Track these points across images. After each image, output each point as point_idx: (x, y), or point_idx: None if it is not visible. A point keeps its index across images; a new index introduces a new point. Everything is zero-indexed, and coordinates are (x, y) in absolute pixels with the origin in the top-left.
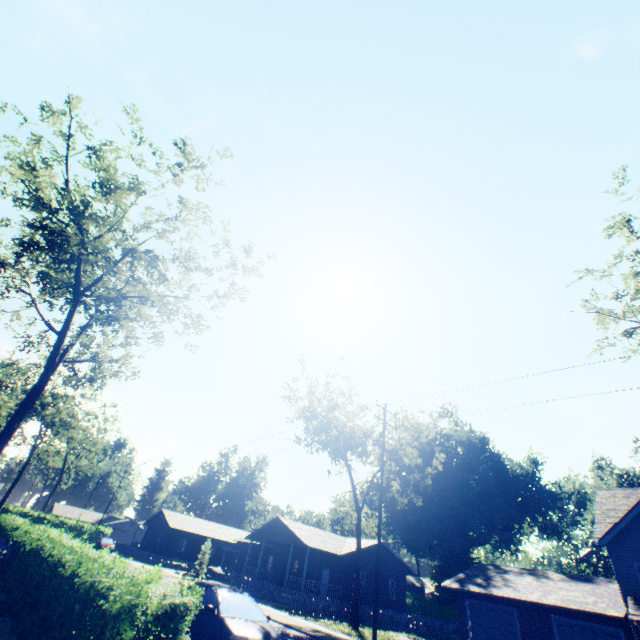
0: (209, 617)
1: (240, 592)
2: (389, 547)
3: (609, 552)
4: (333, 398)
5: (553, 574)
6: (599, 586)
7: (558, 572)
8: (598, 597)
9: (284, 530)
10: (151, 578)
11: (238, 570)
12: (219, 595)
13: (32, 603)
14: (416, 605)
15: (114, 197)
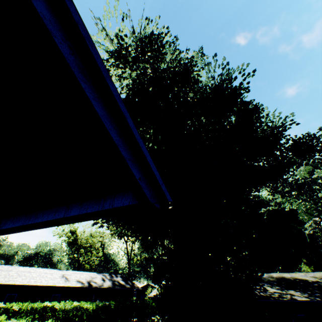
0: None
1: None
2: None
3: None
4: None
5: None
6: None
7: None
8: None
9: None
10: None
11: None
12: None
13: None
14: None
15: None
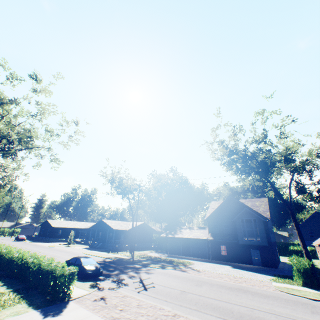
0: (79, 266)
1: (88, 258)
2: (146, 224)
3: (208, 222)
4: (121, 177)
5: (195, 227)
6: (205, 230)
7: (197, 227)
8: (203, 233)
9: (105, 224)
10: (64, 265)
11: (87, 238)
12: (81, 260)
13: (23, 274)
14: (157, 239)
15: (2, 105)
